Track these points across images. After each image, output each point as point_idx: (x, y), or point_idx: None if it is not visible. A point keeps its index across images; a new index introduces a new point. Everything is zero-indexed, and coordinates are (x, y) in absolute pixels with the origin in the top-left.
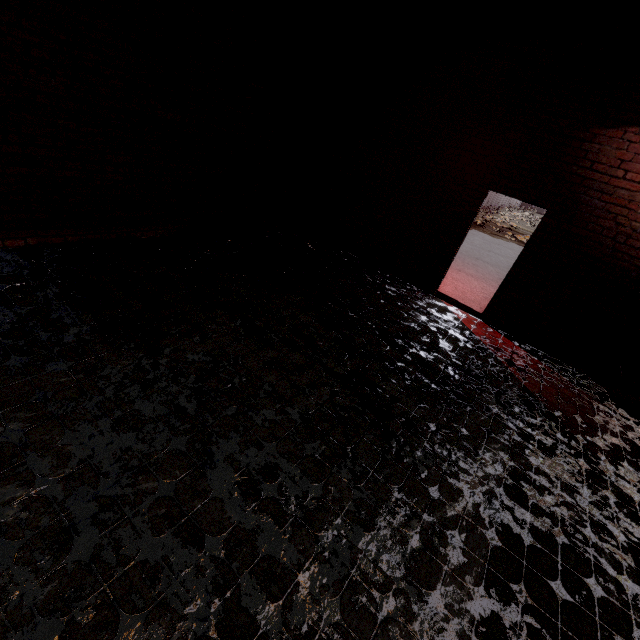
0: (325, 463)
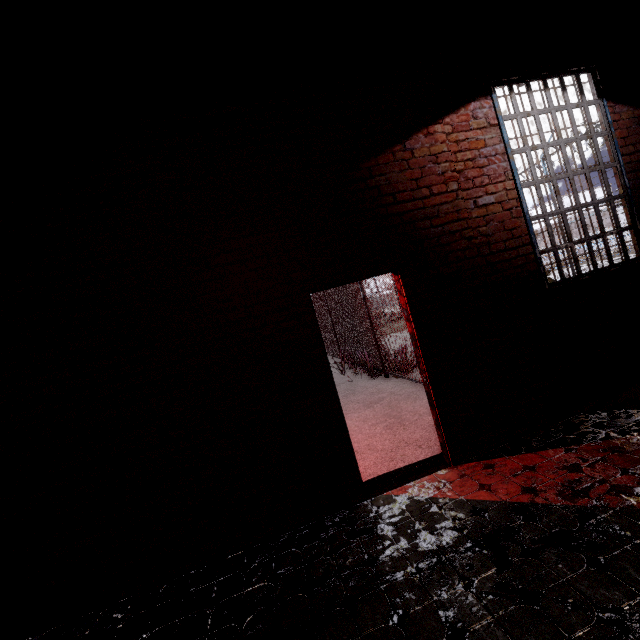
0: None
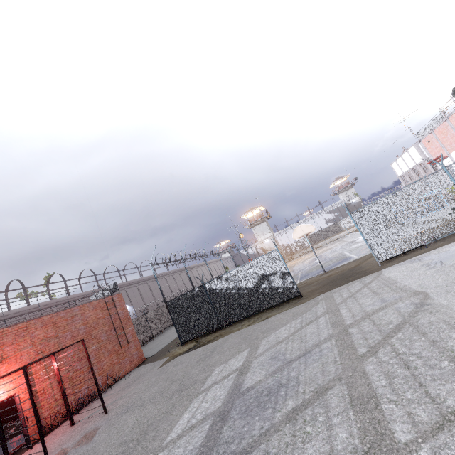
0: None
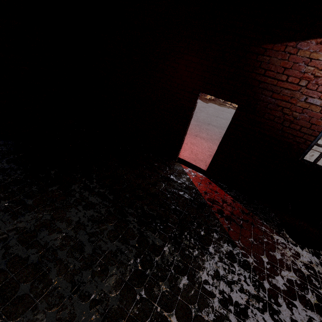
0: None
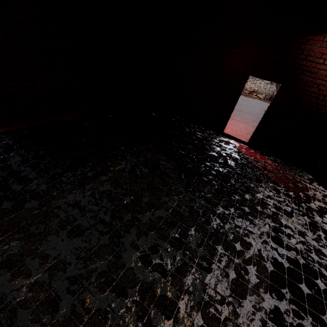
0: (181, 239)
